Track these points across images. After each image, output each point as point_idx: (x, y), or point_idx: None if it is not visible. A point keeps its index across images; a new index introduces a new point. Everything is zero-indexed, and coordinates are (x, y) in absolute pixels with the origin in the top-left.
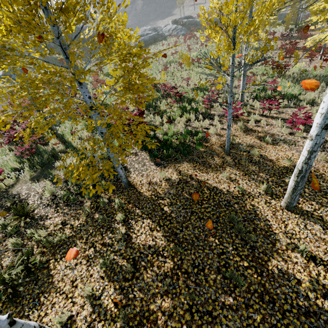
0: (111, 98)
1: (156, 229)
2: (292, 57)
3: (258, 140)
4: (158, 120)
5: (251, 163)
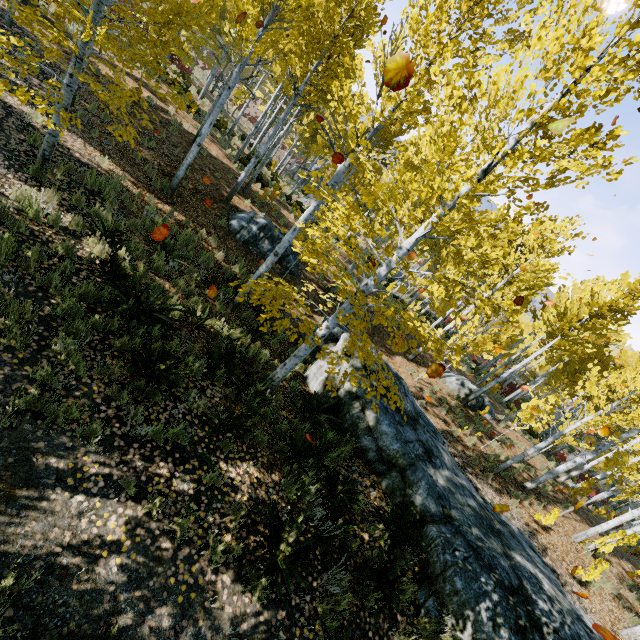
0: None
1: (207, 96)
2: None
3: None
4: None
5: None
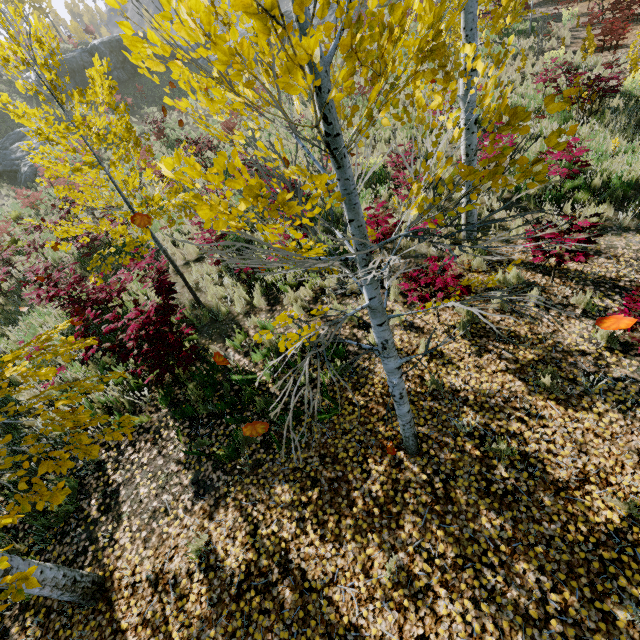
0: (160, 221)
1: None
2: (622, 45)
3: (517, 378)
4: (240, 300)
5: (487, 497)
